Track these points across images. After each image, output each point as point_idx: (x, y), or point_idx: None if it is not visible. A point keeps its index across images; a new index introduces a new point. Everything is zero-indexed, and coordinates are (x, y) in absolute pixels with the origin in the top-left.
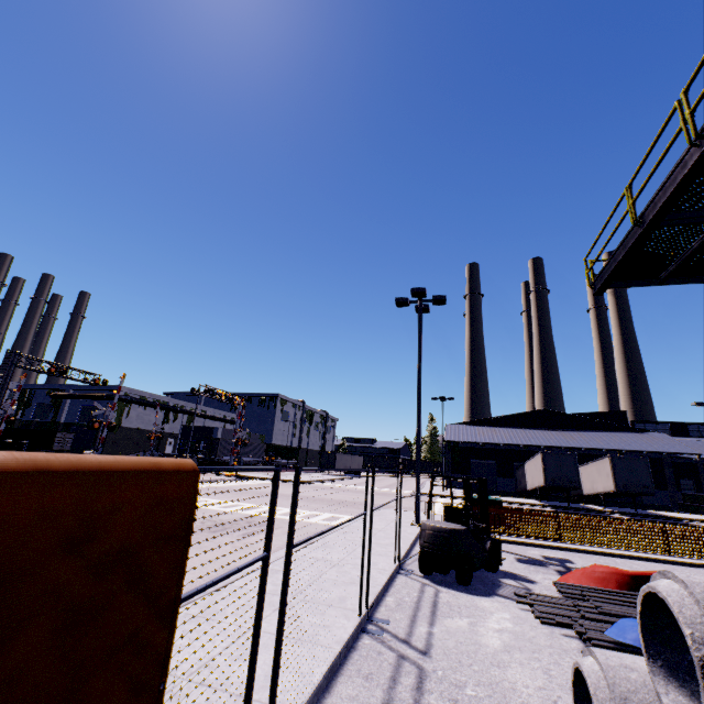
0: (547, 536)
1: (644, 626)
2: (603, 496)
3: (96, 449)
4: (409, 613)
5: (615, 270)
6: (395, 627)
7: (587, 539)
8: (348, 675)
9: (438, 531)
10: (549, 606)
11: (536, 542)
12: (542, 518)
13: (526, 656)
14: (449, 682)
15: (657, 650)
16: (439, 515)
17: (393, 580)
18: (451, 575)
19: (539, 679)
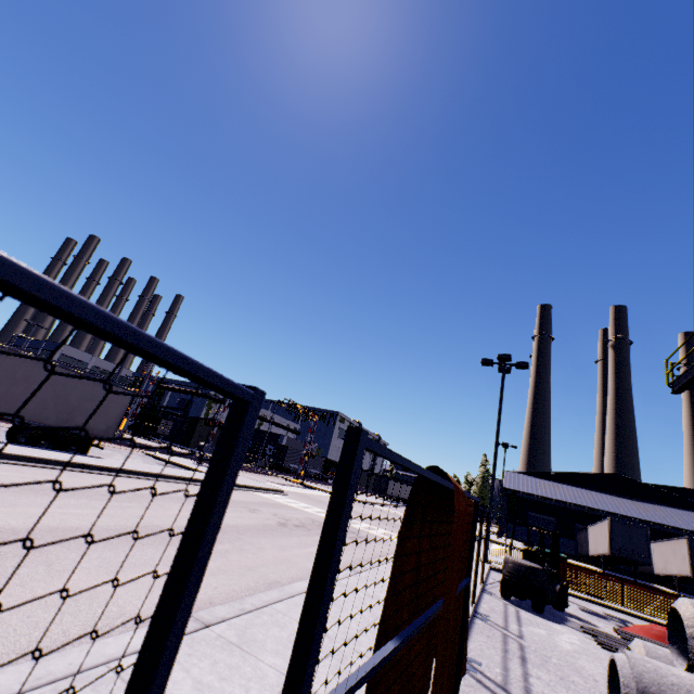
0: (609, 598)
1: (668, 627)
2: (677, 579)
3: (208, 442)
4: (501, 616)
5: (691, 380)
6: (495, 620)
7: (651, 610)
8: (476, 632)
9: (519, 566)
10: (609, 640)
11: (598, 601)
12: (606, 581)
13: (591, 658)
14: (540, 653)
15: (674, 640)
16: (501, 558)
17: (481, 595)
18: (525, 604)
19: (600, 669)
